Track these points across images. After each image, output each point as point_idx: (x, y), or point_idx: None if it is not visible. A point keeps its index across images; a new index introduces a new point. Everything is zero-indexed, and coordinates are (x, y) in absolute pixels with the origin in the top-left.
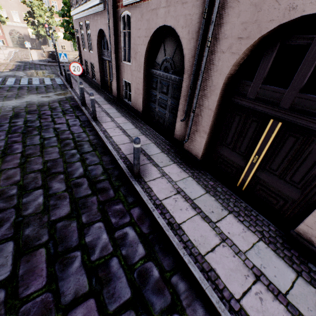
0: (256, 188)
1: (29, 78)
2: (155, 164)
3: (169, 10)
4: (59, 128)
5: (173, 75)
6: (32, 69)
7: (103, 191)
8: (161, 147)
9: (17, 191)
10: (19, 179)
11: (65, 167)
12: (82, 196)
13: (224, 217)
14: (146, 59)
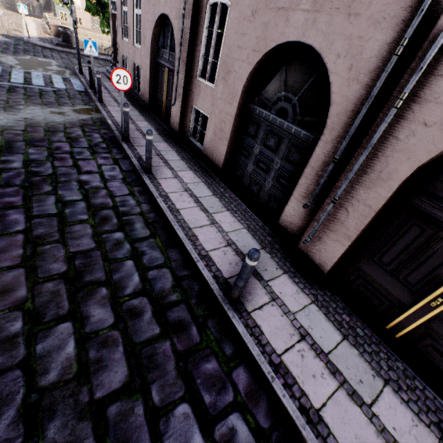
0: (423, 342)
1: (25, 71)
2: (257, 273)
3: (315, 18)
4: (87, 182)
5: (295, 126)
6: (29, 54)
7: (180, 328)
8: (259, 239)
9: (23, 325)
10: (25, 295)
11: (108, 271)
12: (146, 340)
13: (380, 393)
14: (247, 87)
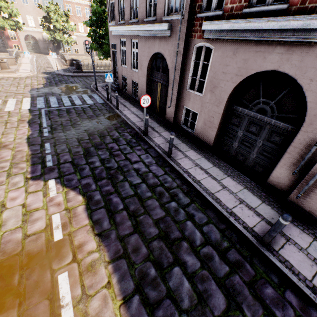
0: None
1: (68, 96)
2: (268, 221)
3: (288, 57)
4: (139, 169)
5: (274, 120)
6: (63, 83)
7: (239, 265)
8: (258, 195)
9: (155, 270)
10: (147, 251)
11: (180, 230)
12: (224, 275)
13: None
14: (230, 95)
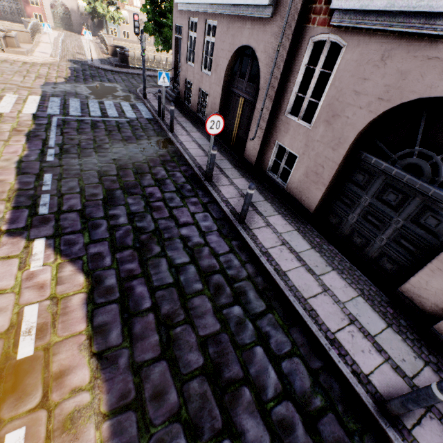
0: None
1: (99, 100)
2: (396, 366)
3: None
4: (188, 238)
5: (435, 189)
6: (96, 80)
7: None
8: (380, 311)
9: None
10: (177, 400)
11: (242, 362)
12: None
13: None
14: (360, 134)
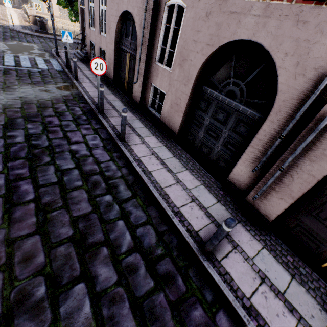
0: None
1: (14, 54)
2: (218, 224)
3: (265, 22)
4: (77, 152)
5: (242, 106)
6: (15, 40)
7: (169, 280)
8: (214, 193)
9: (46, 289)
10: (44, 260)
11: (105, 231)
12: (145, 294)
13: None
14: (200, 72)
